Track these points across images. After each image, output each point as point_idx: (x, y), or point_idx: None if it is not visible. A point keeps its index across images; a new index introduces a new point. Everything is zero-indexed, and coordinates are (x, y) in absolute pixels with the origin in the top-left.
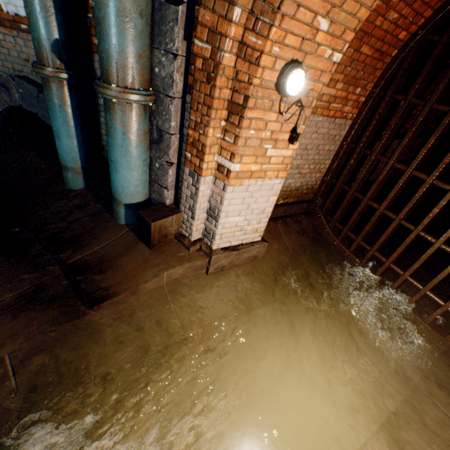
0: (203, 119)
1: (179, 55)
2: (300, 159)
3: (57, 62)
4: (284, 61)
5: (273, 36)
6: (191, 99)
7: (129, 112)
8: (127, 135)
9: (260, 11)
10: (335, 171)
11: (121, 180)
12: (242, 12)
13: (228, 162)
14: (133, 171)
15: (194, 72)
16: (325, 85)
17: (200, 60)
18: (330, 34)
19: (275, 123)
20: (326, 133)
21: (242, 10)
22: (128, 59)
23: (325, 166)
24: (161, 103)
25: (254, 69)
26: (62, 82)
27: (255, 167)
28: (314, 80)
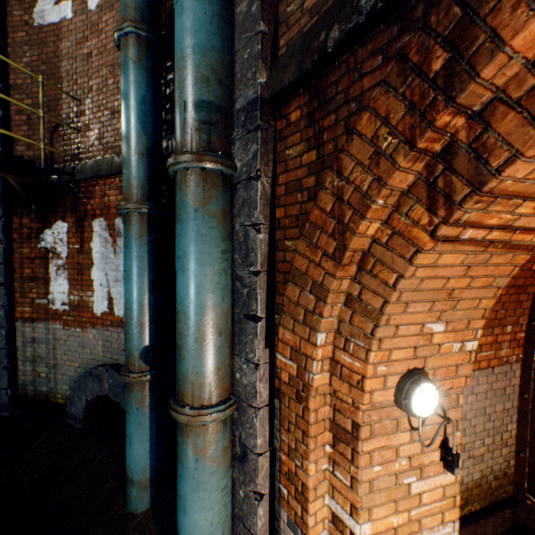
0: (298, 445)
1: (261, 363)
2: (462, 434)
3: (143, 365)
4: (397, 374)
5: (373, 358)
6: (280, 413)
7: (204, 432)
8: (201, 460)
9: (349, 332)
10: (532, 440)
11: (189, 526)
12: (327, 333)
13: (349, 516)
14: (207, 510)
15: (280, 382)
16: (469, 375)
17: (286, 372)
18: (450, 329)
19: (410, 442)
20: (488, 389)
21: (327, 332)
22: (205, 376)
23: (511, 433)
24: (243, 411)
25: (358, 393)
26: (144, 382)
27: (398, 517)
28: (449, 376)
